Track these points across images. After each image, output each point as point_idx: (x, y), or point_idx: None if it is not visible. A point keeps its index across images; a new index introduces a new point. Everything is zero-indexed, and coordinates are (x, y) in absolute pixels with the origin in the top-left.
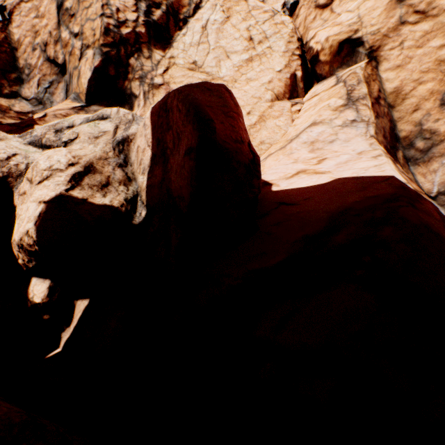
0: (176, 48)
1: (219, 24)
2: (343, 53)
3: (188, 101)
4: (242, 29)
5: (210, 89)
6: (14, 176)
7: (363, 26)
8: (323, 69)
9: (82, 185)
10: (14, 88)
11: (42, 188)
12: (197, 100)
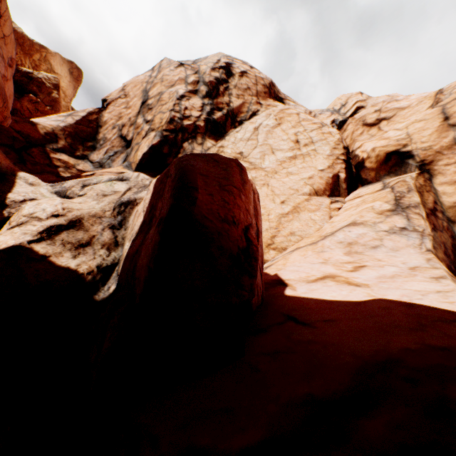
0: (227, 140)
1: (270, 128)
2: (391, 162)
3: (180, 166)
4: (290, 133)
5: (218, 160)
6: None
7: (412, 141)
8: (369, 175)
9: (55, 239)
10: (86, 152)
11: (8, 233)
12: (192, 166)
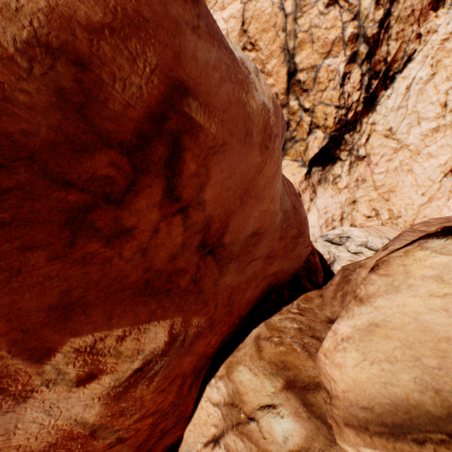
0: (378, 113)
1: (422, 84)
2: None
3: None
4: (441, 91)
5: None
6: (331, 263)
7: None
8: None
9: None
10: None
11: None
12: None
